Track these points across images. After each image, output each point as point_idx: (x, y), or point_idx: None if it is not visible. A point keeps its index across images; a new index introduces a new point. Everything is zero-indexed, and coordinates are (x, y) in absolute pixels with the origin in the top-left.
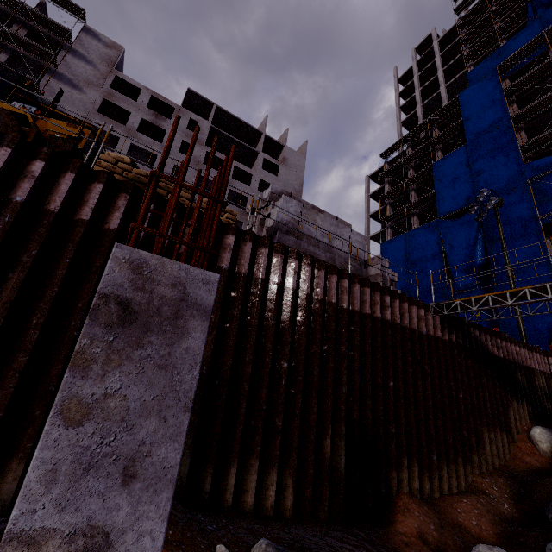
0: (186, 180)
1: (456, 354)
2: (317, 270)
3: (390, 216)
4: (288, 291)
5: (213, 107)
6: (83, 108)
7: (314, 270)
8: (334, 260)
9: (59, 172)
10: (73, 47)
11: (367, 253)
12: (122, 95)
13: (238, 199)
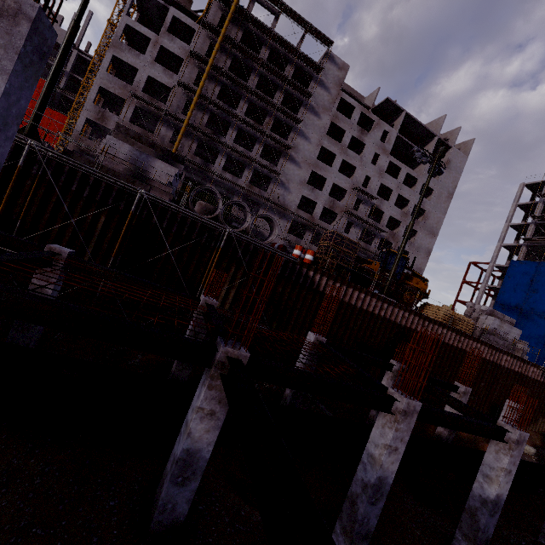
0: (371, 188)
1: (543, 388)
2: (500, 353)
3: (530, 239)
4: (489, 361)
5: (403, 114)
6: (319, 132)
7: (499, 352)
8: (504, 343)
9: (447, 330)
10: (318, 76)
11: (494, 259)
12: (343, 115)
13: (399, 198)
